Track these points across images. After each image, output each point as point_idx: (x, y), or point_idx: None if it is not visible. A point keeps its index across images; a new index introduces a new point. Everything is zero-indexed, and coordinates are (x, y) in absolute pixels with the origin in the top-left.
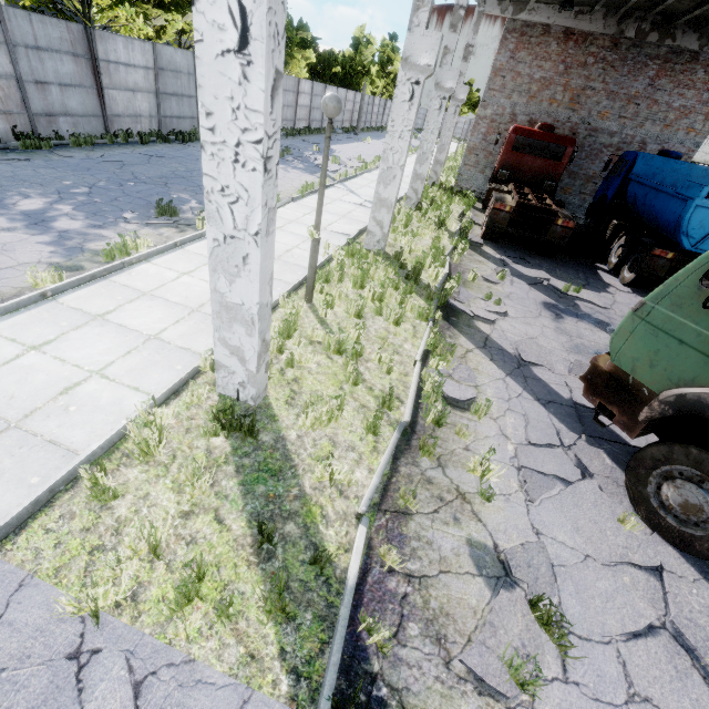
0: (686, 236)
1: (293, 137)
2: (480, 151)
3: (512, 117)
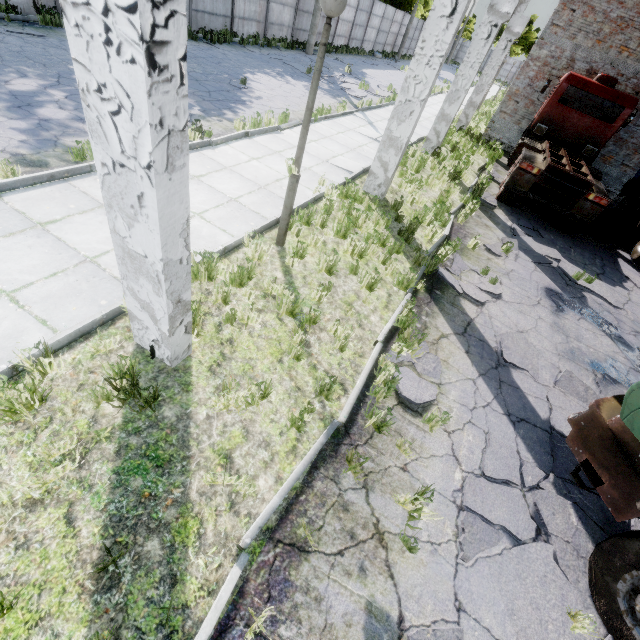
0: None
1: (327, 54)
2: (521, 98)
3: (569, 63)
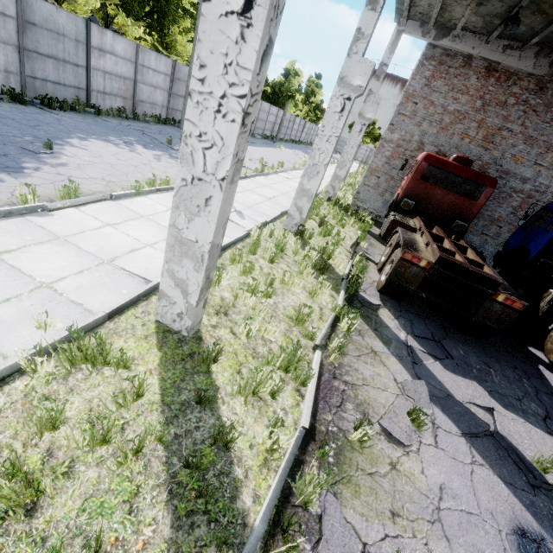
0: None
1: None
2: (382, 173)
3: (419, 146)
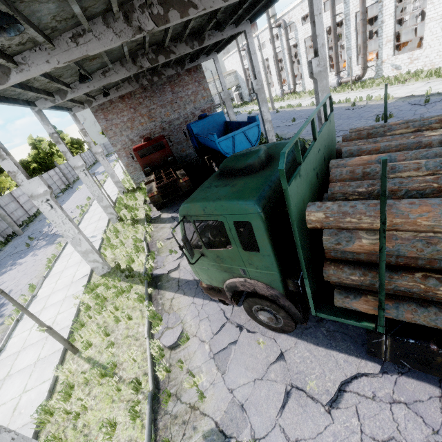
0: (227, 154)
1: (32, 223)
2: (131, 163)
3: (131, 141)
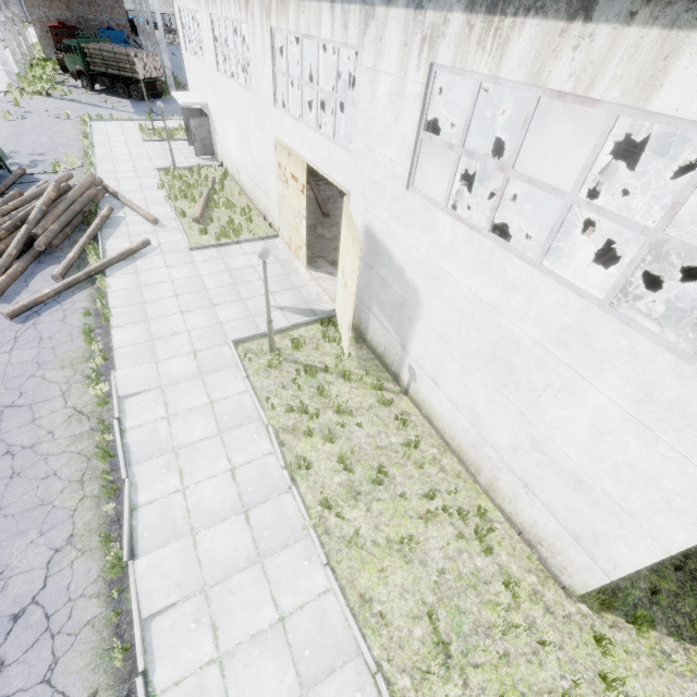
0: None
1: None
2: (45, 38)
3: (48, 19)
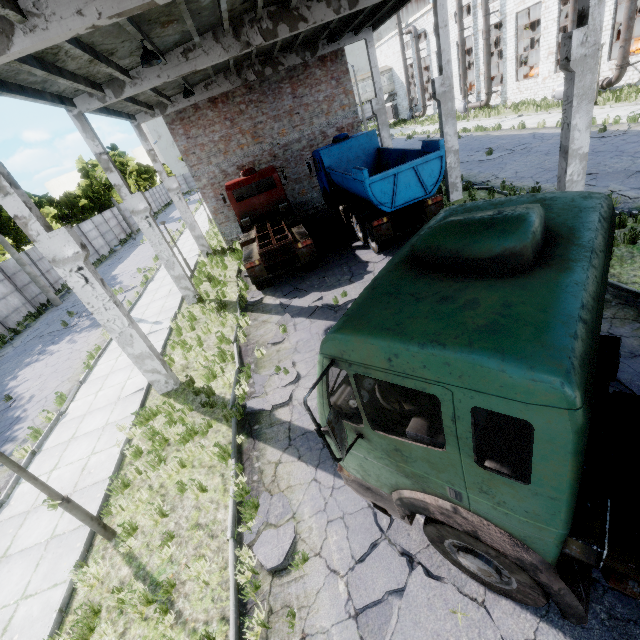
0: (381, 205)
1: None
2: (222, 209)
3: (224, 174)
